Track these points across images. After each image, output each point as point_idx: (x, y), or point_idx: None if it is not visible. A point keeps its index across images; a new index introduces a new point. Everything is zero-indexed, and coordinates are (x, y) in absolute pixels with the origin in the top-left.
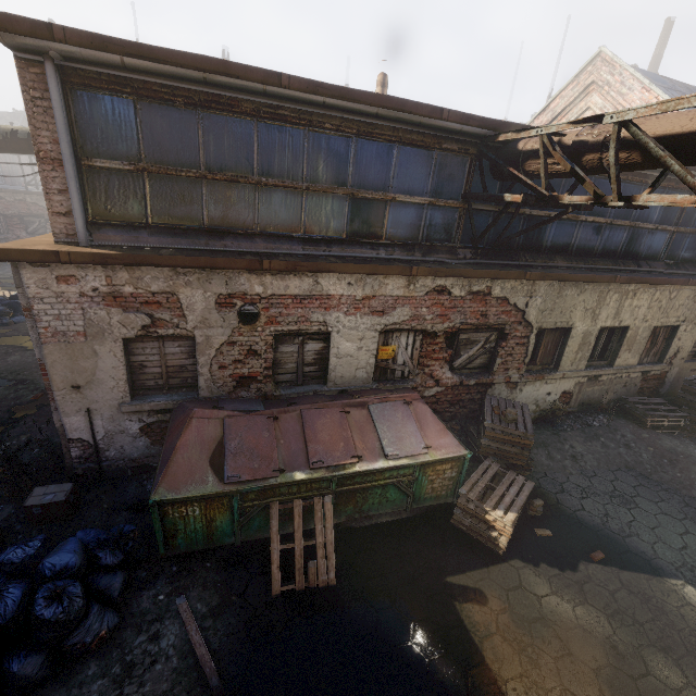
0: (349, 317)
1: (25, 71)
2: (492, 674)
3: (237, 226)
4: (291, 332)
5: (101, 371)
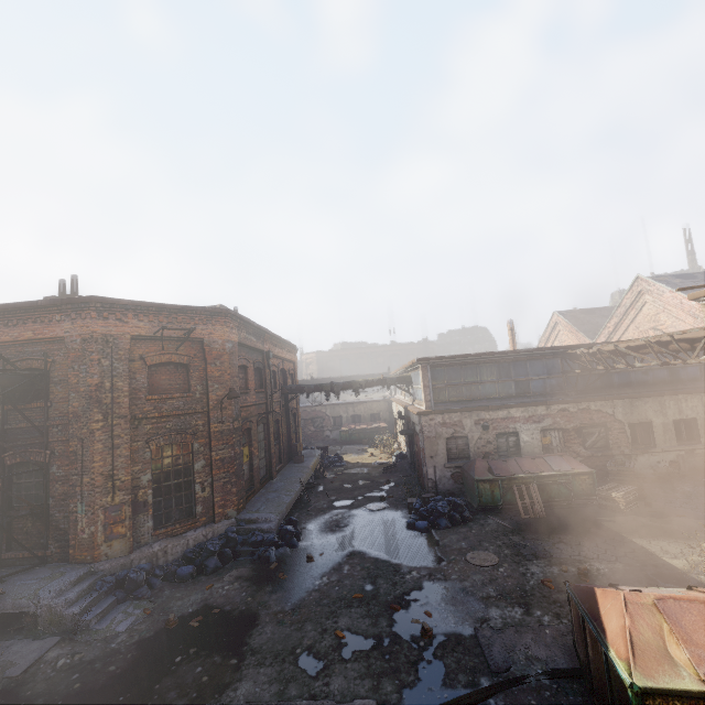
0: (524, 424)
1: (423, 368)
2: (615, 531)
3: (476, 397)
4: (502, 433)
5: (439, 450)
